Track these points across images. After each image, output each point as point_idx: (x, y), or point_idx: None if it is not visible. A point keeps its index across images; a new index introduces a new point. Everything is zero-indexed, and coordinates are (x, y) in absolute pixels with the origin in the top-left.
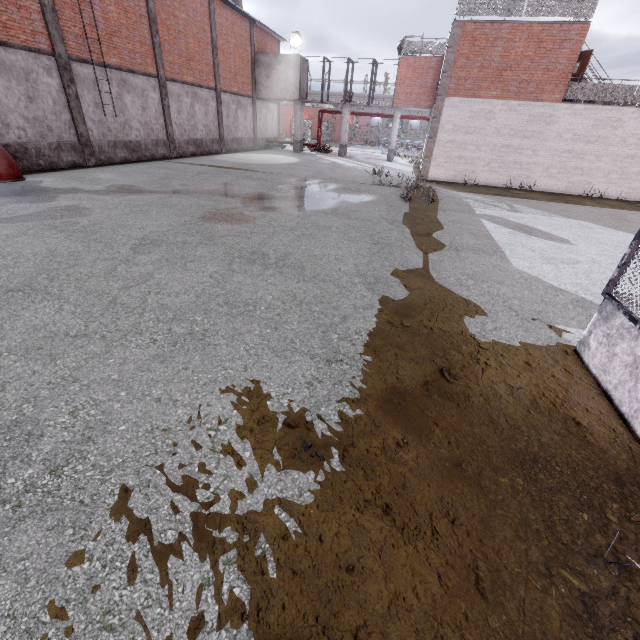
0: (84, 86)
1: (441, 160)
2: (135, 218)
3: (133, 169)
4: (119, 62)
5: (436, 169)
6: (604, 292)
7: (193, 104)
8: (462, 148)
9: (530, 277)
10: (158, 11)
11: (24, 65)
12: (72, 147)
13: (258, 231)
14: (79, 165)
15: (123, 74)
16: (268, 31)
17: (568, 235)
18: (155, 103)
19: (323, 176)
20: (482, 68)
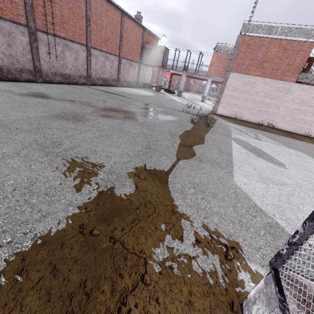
0: (43, 44)
1: (225, 104)
2: (13, 109)
3: (58, 86)
4: (65, 36)
5: (221, 109)
6: (271, 264)
7: (105, 61)
8: (237, 100)
9: (241, 193)
10: (92, 16)
11: (9, 29)
12: (29, 71)
13: (78, 128)
14: (32, 81)
15: (67, 41)
16: (152, 34)
17: (285, 160)
18: (83, 58)
19: (158, 104)
20: (252, 60)
